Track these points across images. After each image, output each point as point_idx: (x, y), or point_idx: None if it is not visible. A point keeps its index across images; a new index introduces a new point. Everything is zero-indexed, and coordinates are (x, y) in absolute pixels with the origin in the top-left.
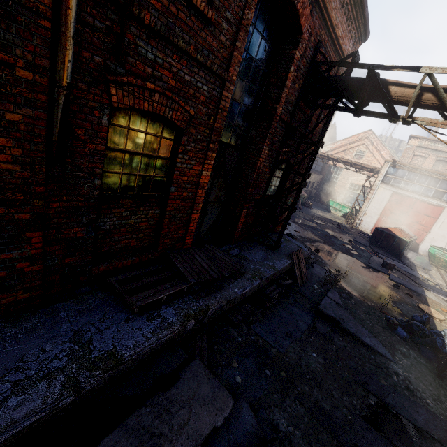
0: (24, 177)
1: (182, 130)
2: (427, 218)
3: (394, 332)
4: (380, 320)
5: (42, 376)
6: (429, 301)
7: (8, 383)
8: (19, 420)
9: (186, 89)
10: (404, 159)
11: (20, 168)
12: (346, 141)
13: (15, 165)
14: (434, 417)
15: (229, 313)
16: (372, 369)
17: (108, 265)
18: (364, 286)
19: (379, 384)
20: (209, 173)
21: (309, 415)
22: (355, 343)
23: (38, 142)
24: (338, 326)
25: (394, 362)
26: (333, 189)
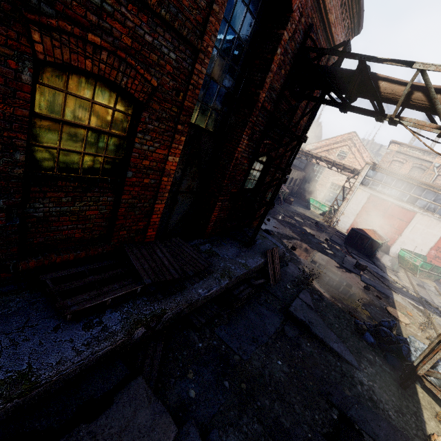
0: None
1: (142, 105)
2: (399, 222)
3: (362, 338)
4: (350, 324)
5: None
6: (397, 304)
7: None
8: None
9: (147, 52)
10: (383, 163)
11: None
12: (331, 141)
13: None
14: (395, 431)
15: (191, 315)
16: (337, 378)
17: (42, 260)
18: (336, 286)
19: (343, 395)
20: (177, 159)
21: (267, 435)
22: (322, 349)
23: None
24: (307, 330)
25: (360, 370)
26: (314, 187)
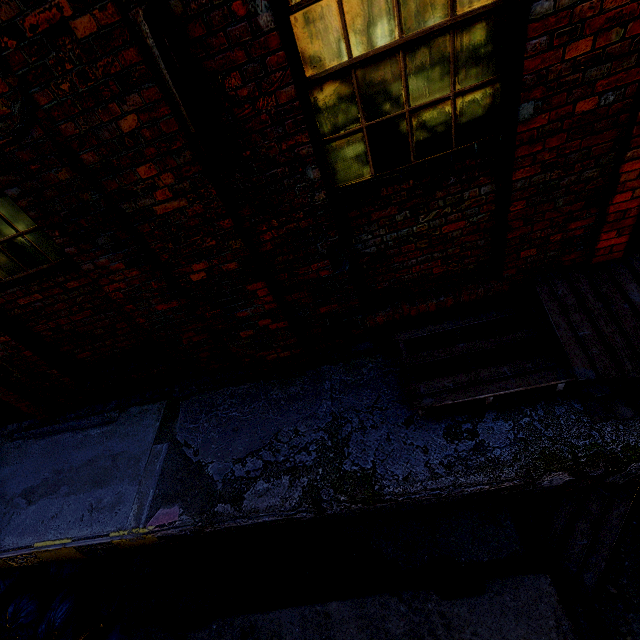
0: (199, 213)
1: None
2: None
3: None
4: None
5: (288, 468)
6: None
7: (261, 461)
8: (261, 512)
9: None
10: None
11: (187, 202)
12: None
13: (179, 199)
14: None
15: None
16: None
17: (390, 314)
18: None
19: None
20: None
21: None
22: None
23: (179, 148)
24: None
25: None
26: None
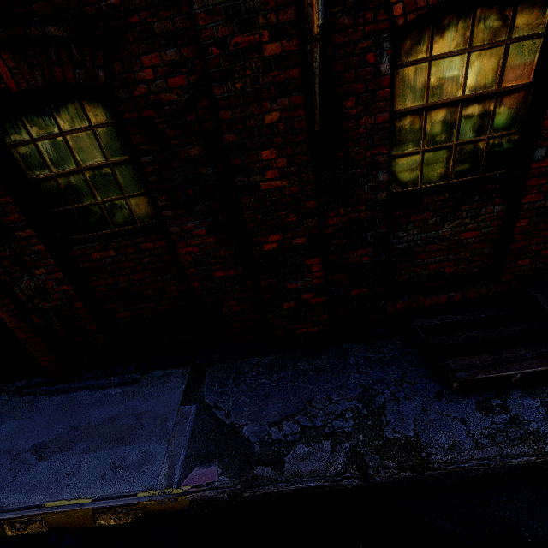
0: (293, 193)
1: None
2: None
3: None
4: None
5: (327, 433)
6: None
7: (298, 425)
8: (304, 476)
9: None
10: None
11: (288, 182)
12: None
13: (283, 179)
14: None
15: None
16: None
17: (408, 302)
18: None
19: None
20: None
21: None
22: None
23: (299, 141)
24: None
25: None
26: None
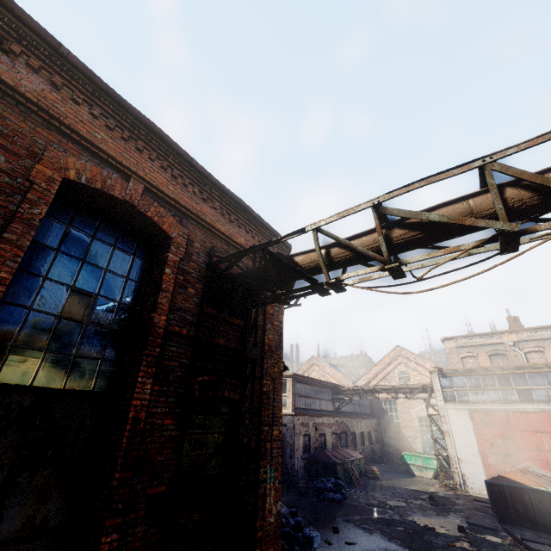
0: None
1: None
2: (544, 437)
3: None
4: None
5: None
6: None
7: None
8: None
9: None
10: (454, 366)
11: None
12: (380, 365)
13: None
14: None
15: None
16: None
17: None
18: None
19: None
20: None
21: None
22: None
23: None
24: None
25: None
26: (401, 434)
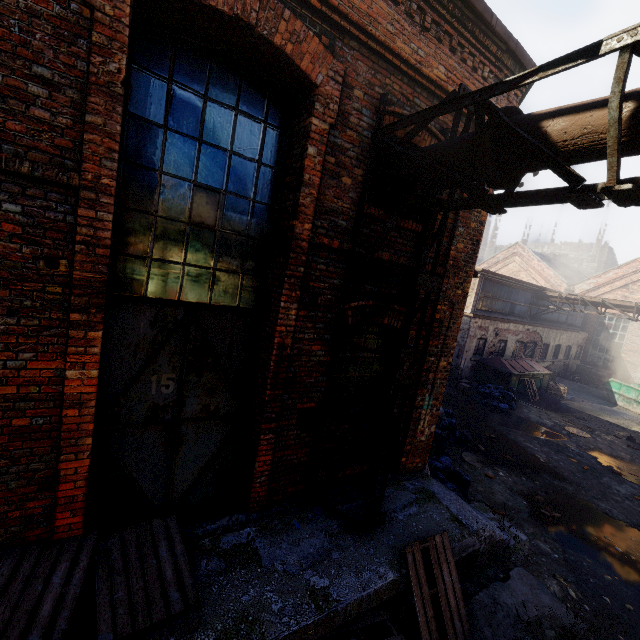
0: None
1: None
2: None
3: None
4: None
5: None
6: None
7: None
8: None
9: None
10: None
11: None
12: (626, 269)
13: None
14: None
15: None
16: None
17: None
18: None
19: None
20: (94, 372)
21: None
22: None
23: None
24: None
25: None
26: (618, 358)
